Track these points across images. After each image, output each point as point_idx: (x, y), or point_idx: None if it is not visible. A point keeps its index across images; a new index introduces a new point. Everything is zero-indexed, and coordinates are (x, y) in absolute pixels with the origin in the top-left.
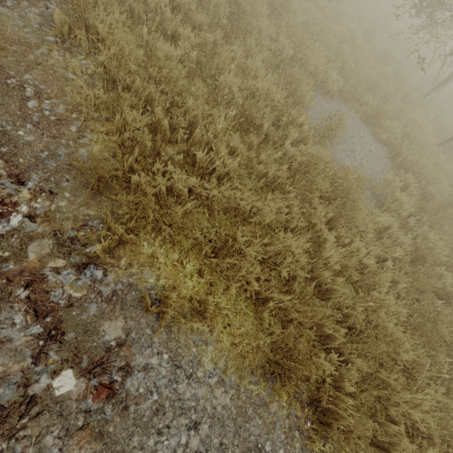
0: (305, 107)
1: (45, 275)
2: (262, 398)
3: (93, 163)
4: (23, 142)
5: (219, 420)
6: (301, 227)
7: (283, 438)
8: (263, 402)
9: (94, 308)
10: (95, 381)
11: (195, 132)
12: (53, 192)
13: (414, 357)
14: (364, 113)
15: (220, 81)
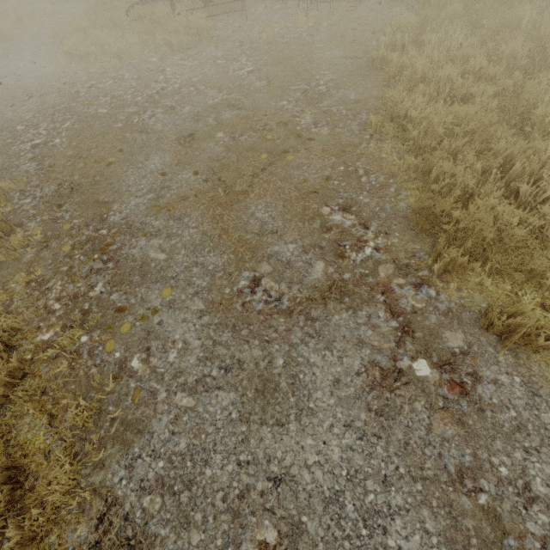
0: None
1: (392, 288)
2: None
3: (426, 203)
4: (363, 203)
5: None
6: None
7: None
8: None
9: (434, 318)
10: (447, 376)
11: (513, 168)
12: (387, 233)
13: None
14: None
15: (536, 115)
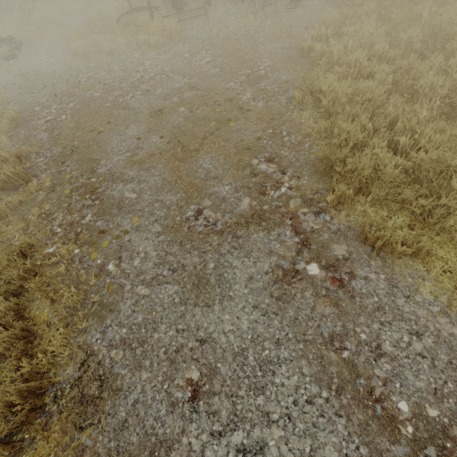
0: None
1: (298, 215)
2: None
3: (325, 152)
4: (283, 156)
5: (445, 342)
6: None
7: None
8: None
9: (326, 235)
10: (331, 275)
11: (396, 126)
12: (299, 177)
13: None
14: None
15: (418, 85)
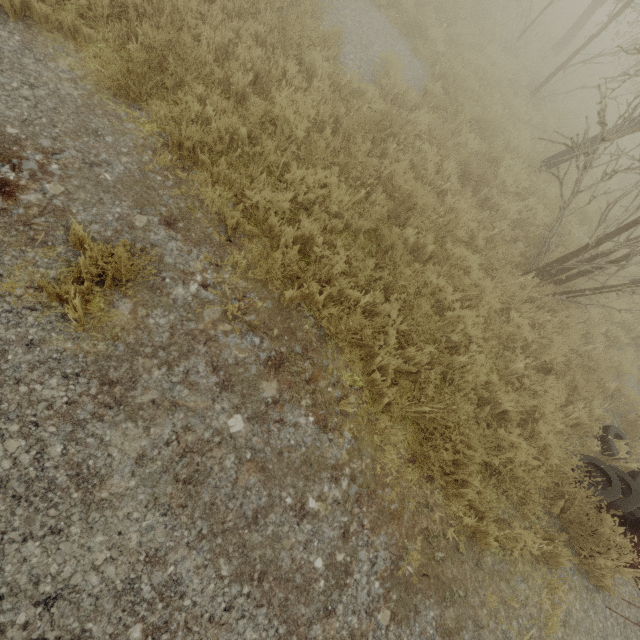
0: None
1: None
2: (119, 115)
3: None
4: None
5: (59, 97)
6: None
7: (131, 146)
8: (118, 117)
9: None
10: None
11: None
12: None
13: (303, 134)
14: (406, 27)
15: None
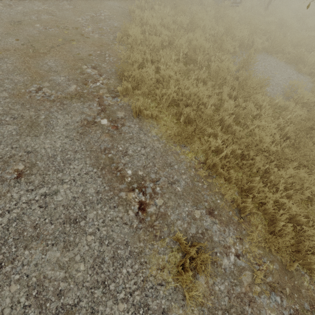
0: (228, 53)
1: (103, 97)
2: (177, 152)
3: (121, 64)
4: (103, 67)
5: (154, 150)
6: (218, 103)
7: (185, 168)
8: (177, 153)
9: (116, 107)
10: (113, 124)
11: (161, 60)
12: (109, 79)
13: (276, 149)
14: (288, 59)
15: (176, 43)
